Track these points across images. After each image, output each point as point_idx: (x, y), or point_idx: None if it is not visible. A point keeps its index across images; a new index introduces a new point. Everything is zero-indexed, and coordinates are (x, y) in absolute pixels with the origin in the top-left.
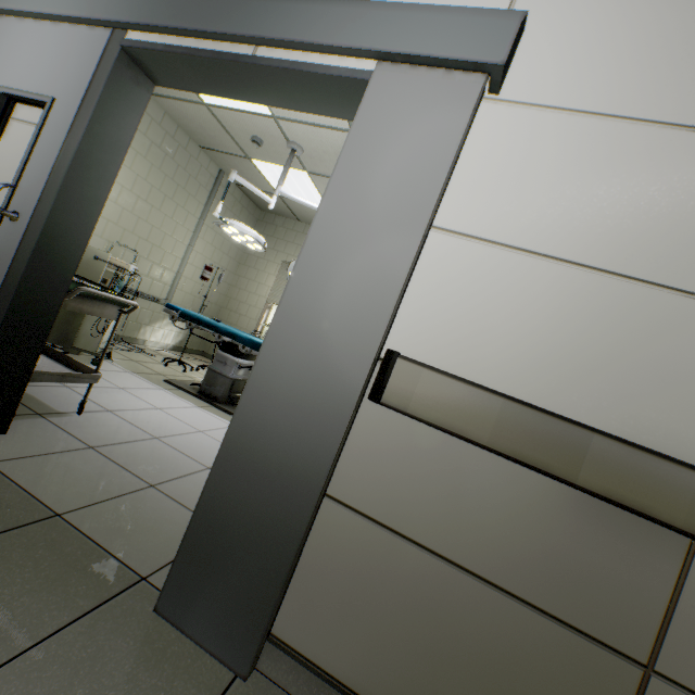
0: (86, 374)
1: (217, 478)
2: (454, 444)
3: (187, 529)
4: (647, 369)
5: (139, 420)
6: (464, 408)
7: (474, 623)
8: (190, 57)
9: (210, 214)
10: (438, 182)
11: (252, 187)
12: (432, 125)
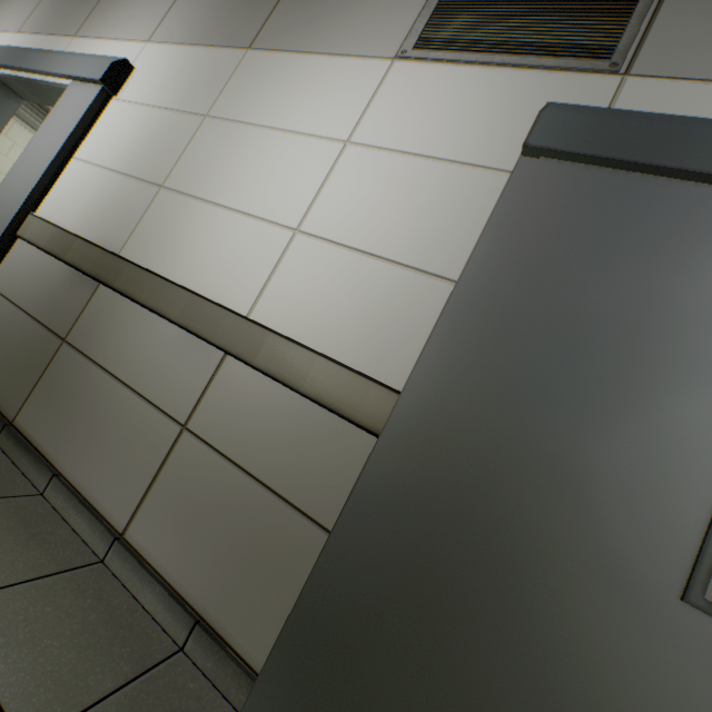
0: None
1: None
2: (42, 255)
3: None
4: (116, 214)
5: None
6: (43, 234)
7: (16, 333)
8: (19, 81)
9: None
10: (69, 134)
11: None
12: (78, 109)
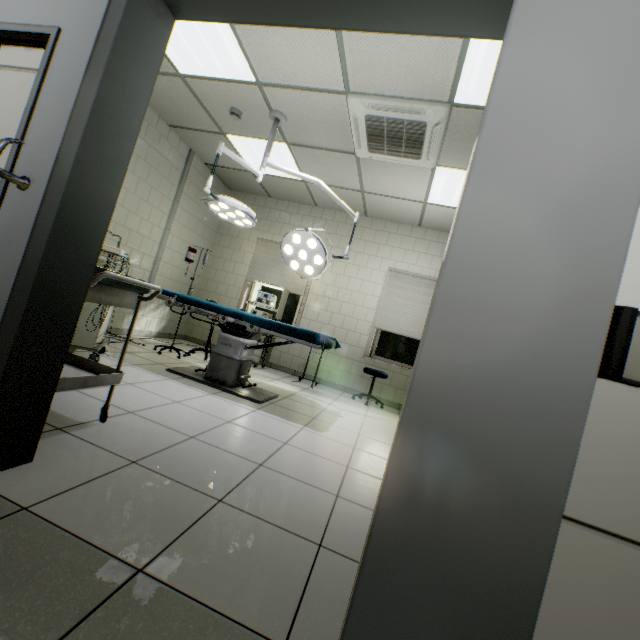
0: (108, 374)
1: (392, 506)
2: None
3: (356, 581)
4: None
5: (165, 419)
6: None
7: None
8: None
9: (183, 196)
10: None
11: (240, 159)
12: (636, 2)
